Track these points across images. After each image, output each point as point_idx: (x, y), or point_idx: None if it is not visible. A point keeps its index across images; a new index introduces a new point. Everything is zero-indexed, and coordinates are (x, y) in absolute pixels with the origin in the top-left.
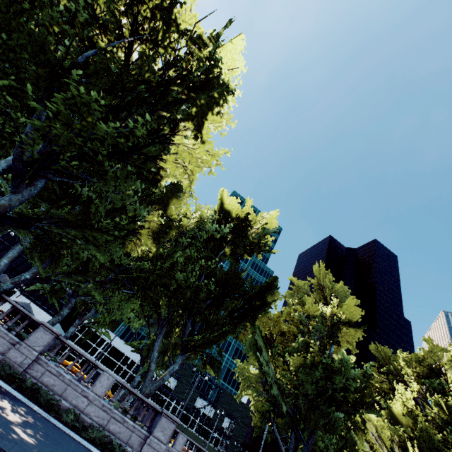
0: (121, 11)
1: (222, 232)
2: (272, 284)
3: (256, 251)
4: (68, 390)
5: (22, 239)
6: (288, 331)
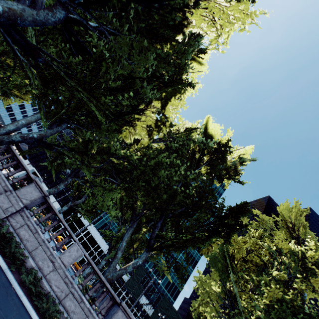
0: None
1: (209, 143)
2: (245, 208)
3: (232, 174)
4: (39, 249)
5: (33, 83)
6: (251, 260)
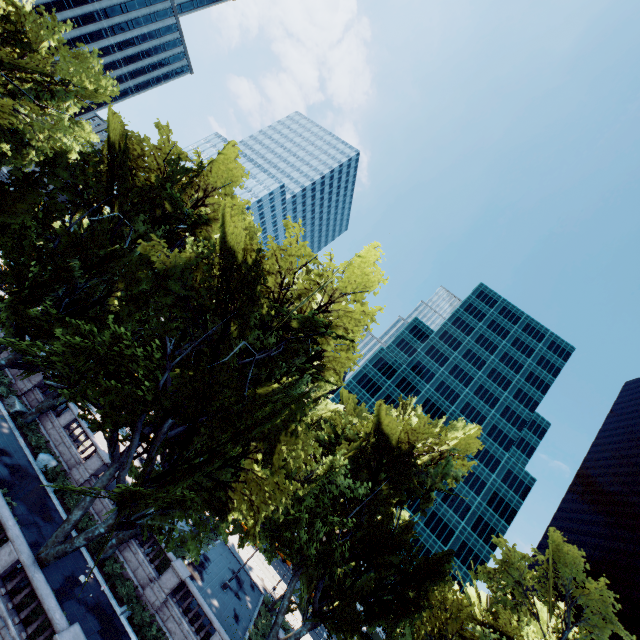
0: (217, 277)
1: (356, 490)
2: (441, 568)
3: (422, 506)
4: None
5: (141, 515)
6: (470, 639)
